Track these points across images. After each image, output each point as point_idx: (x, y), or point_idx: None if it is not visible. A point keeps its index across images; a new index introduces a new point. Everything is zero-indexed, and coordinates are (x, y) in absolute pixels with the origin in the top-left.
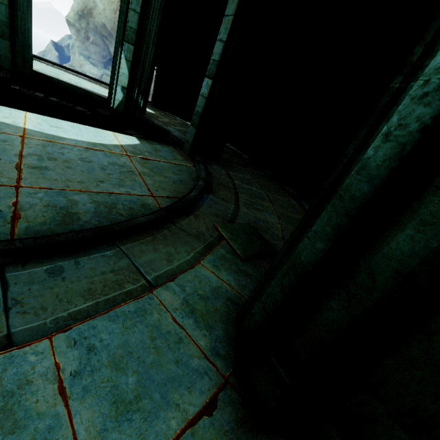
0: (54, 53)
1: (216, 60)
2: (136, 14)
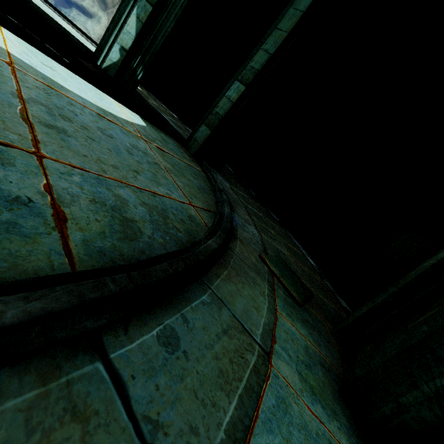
0: None
1: (256, 69)
2: None
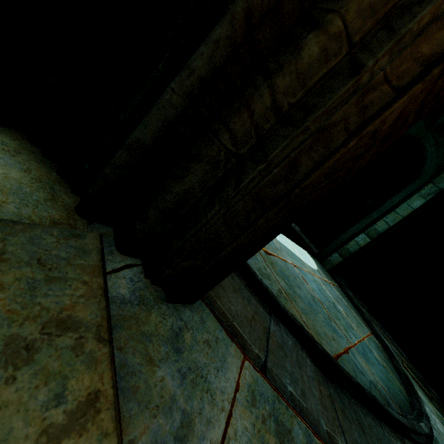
0: None
1: (379, 231)
2: None
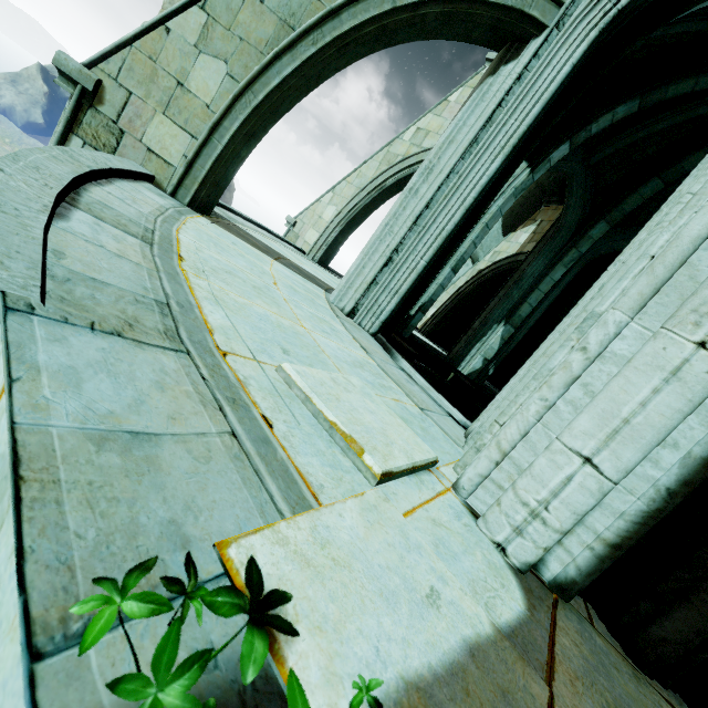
0: (40, 86)
1: None
2: (530, 307)
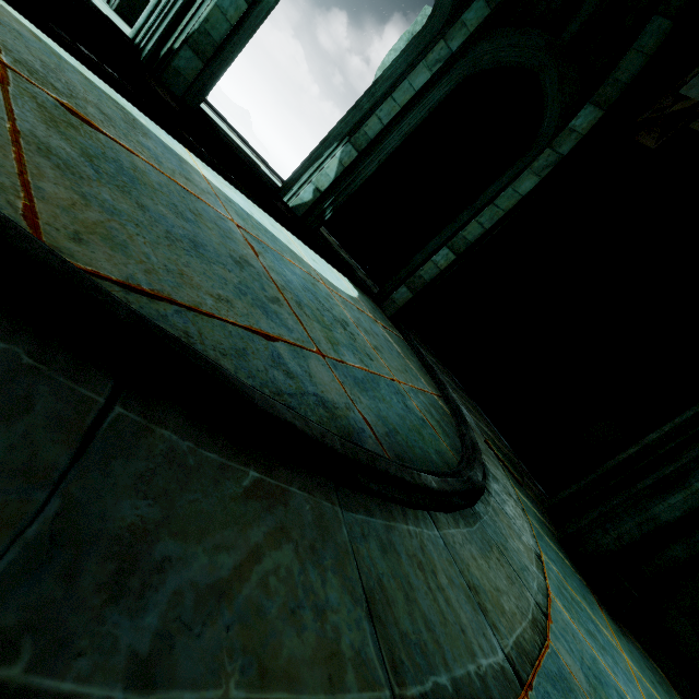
0: None
1: (469, 240)
2: (380, 124)
